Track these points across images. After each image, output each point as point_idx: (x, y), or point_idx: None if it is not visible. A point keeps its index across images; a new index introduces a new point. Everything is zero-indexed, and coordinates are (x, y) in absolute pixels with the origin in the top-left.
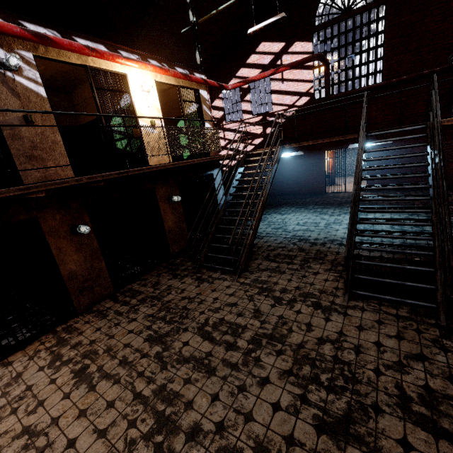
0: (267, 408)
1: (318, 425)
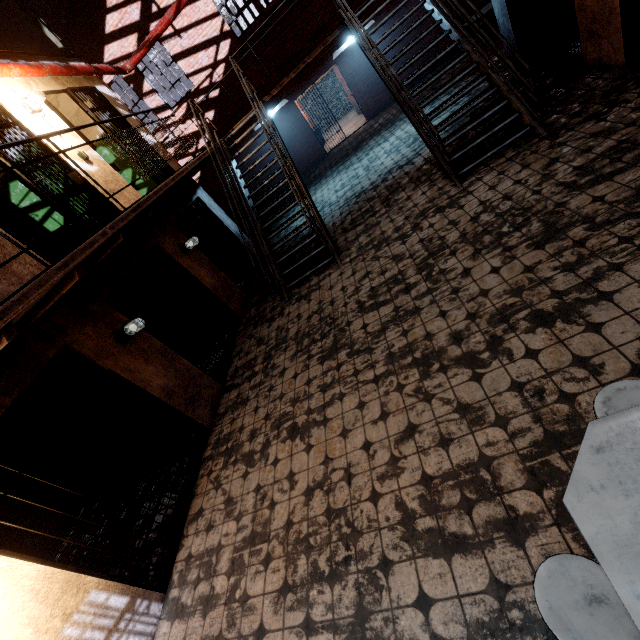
0: (490, 277)
1: (536, 247)
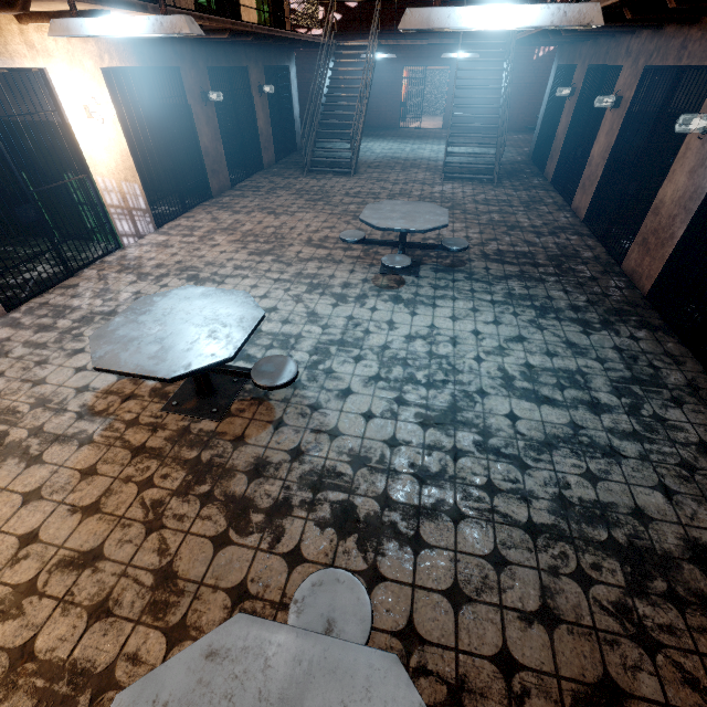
0: None
1: None
